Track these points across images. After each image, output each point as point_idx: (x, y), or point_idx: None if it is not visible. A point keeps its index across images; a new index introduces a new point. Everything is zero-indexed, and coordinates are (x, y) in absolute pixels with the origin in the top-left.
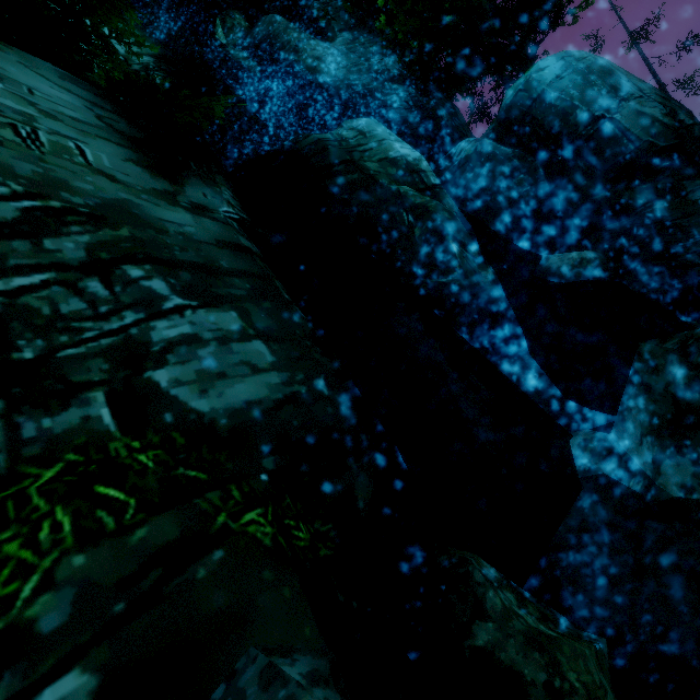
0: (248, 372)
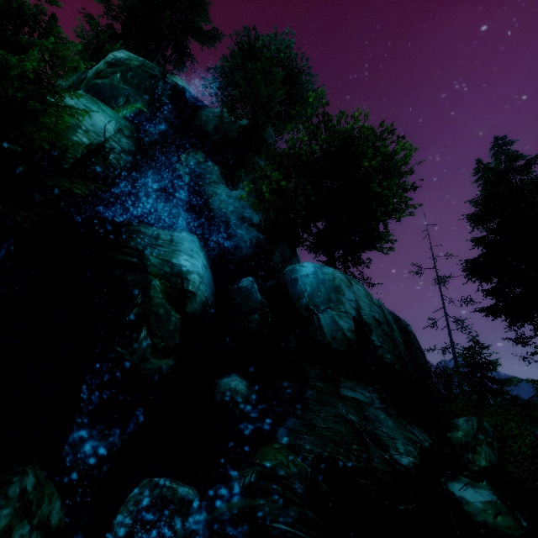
0: None
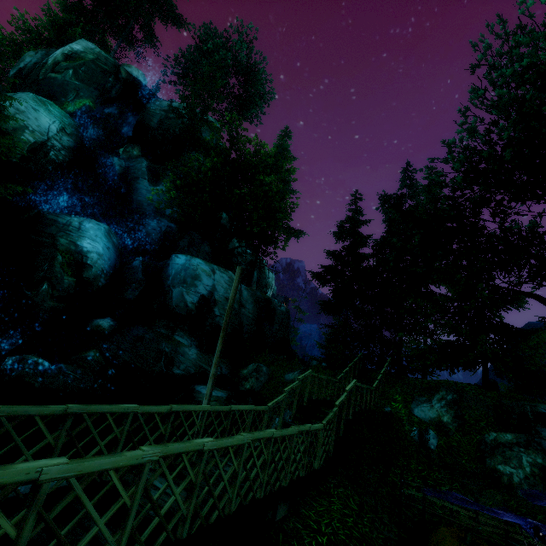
0: None
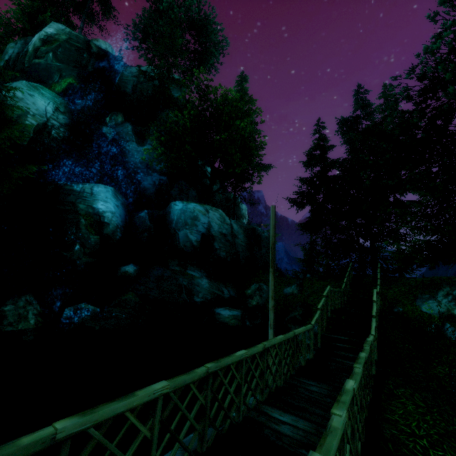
0: None
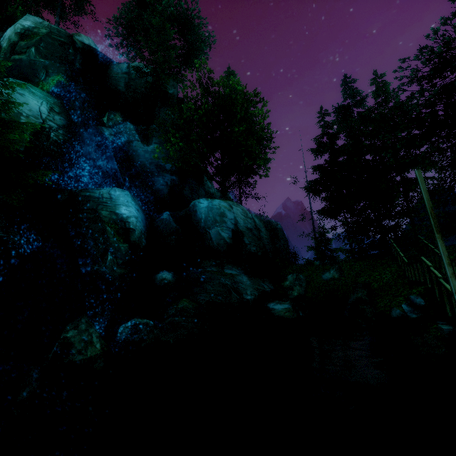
0: None
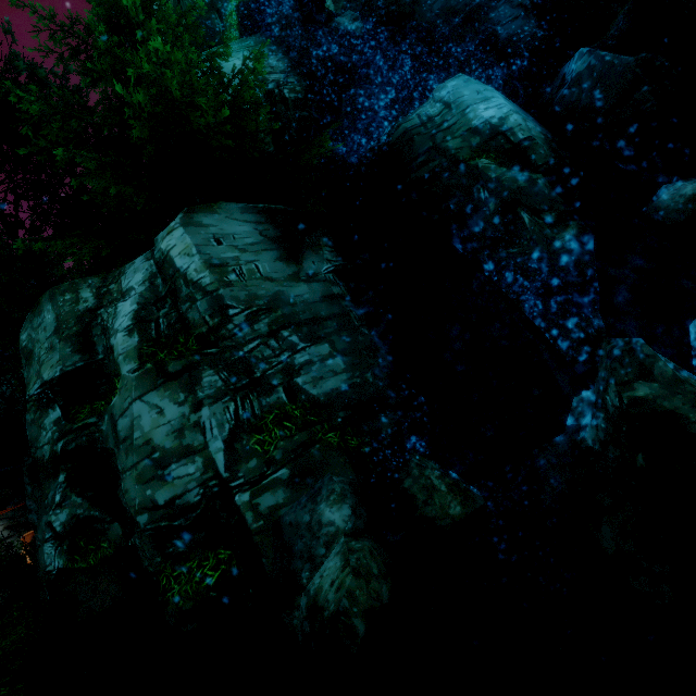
0: (333, 375)
